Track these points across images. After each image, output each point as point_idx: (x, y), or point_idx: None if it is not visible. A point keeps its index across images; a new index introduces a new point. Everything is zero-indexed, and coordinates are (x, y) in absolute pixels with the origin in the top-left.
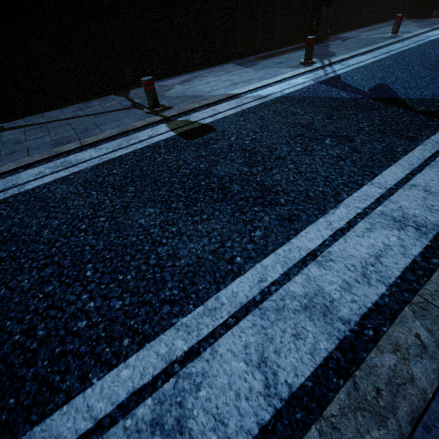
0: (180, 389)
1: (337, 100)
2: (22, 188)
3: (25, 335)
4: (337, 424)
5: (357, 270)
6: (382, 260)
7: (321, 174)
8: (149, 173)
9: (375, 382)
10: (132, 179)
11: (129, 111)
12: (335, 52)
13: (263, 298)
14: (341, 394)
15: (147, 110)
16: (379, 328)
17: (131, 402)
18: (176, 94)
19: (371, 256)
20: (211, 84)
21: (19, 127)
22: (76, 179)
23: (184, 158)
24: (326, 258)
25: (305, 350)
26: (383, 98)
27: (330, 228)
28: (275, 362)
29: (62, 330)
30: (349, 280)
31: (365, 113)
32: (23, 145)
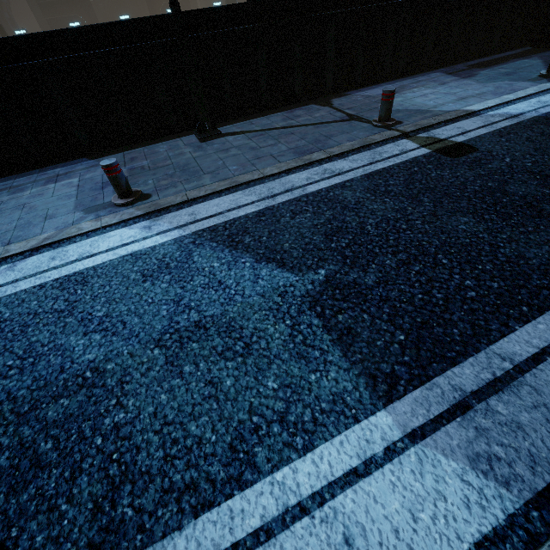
0: None
1: None
2: (305, 190)
3: (426, 295)
4: None
5: None
6: None
7: None
8: (433, 186)
9: None
10: (419, 191)
11: (351, 123)
12: None
13: None
14: None
15: (378, 124)
16: None
17: None
18: (394, 107)
19: None
20: (431, 97)
21: (238, 134)
22: (355, 186)
23: (463, 176)
24: None
25: None
26: None
27: None
28: None
29: (457, 296)
30: None
31: None
32: (262, 151)
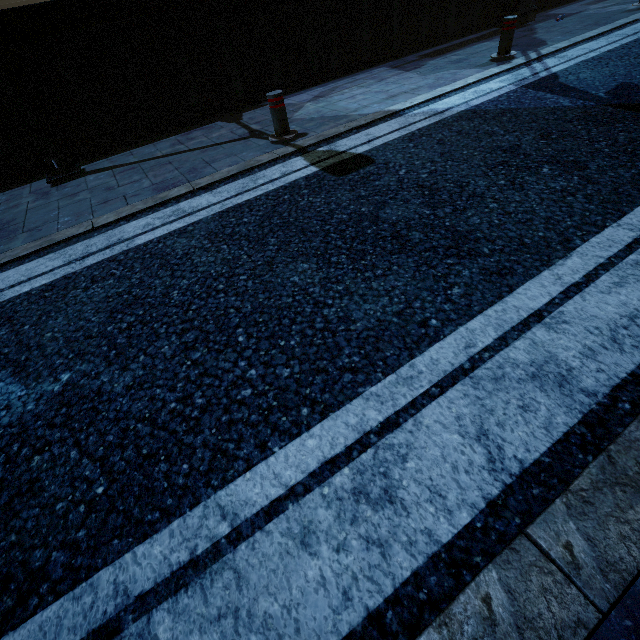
0: (382, 460)
1: (556, 111)
2: (131, 243)
3: (181, 403)
4: (589, 498)
5: (602, 334)
6: (639, 322)
7: (539, 215)
8: (293, 220)
9: (638, 457)
10: (271, 229)
11: (248, 142)
12: (546, 39)
13: (474, 366)
14: (592, 468)
15: (274, 139)
16: (639, 402)
17: (324, 471)
18: (309, 115)
19: (623, 317)
20: (358, 99)
21: (105, 170)
22: (197, 231)
23: (337, 201)
24: (557, 319)
25: (537, 424)
26: (631, 104)
27: (559, 283)
28: (499, 435)
29: (224, 399)
30: (592, 345)
31: (603, 128)
32: (117, 191)
